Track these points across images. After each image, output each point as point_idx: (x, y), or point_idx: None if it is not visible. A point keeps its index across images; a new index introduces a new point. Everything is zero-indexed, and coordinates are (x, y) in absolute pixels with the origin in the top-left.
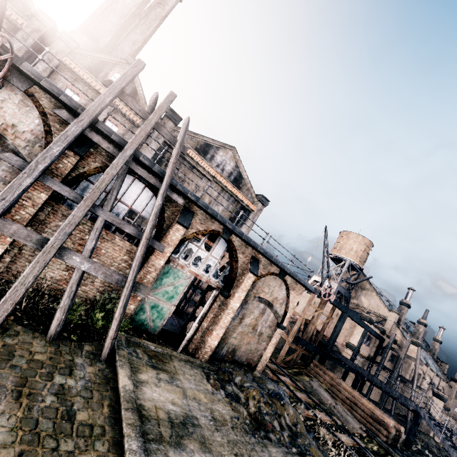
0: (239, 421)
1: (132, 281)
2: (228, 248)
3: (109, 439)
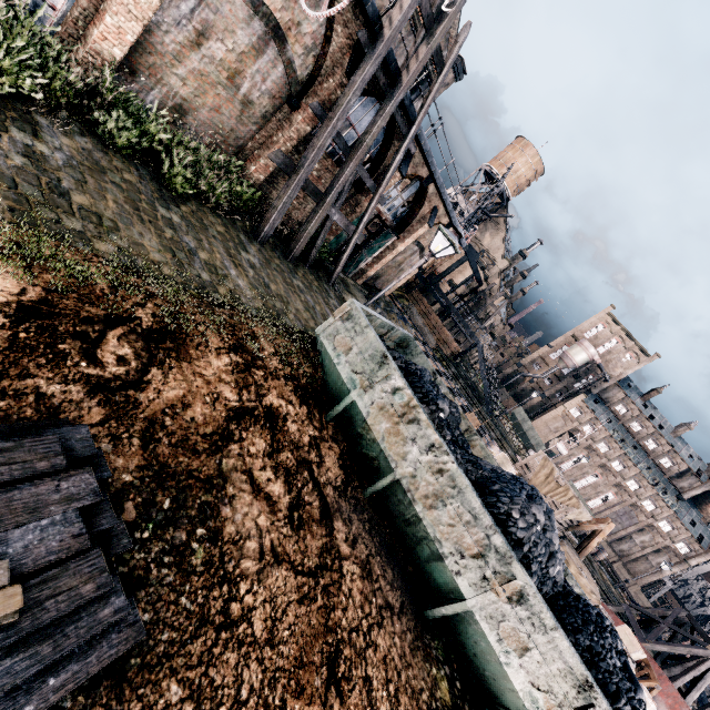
0: None
1: (360, 233)
2: (418, 192)
3: None
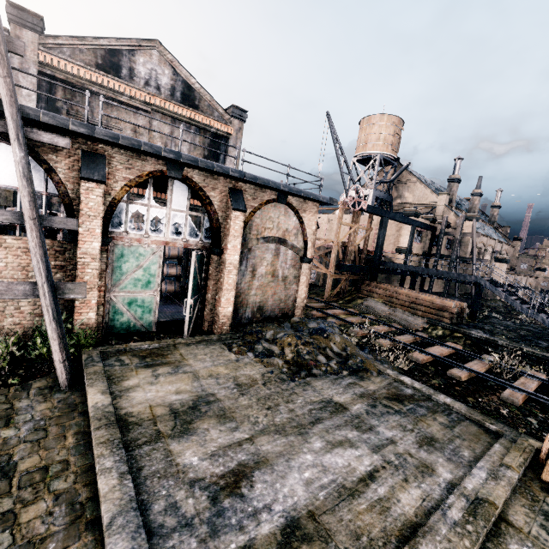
0: (274, 374)
1: (46, 285)
2: (192, 191)
3: (76, 470)
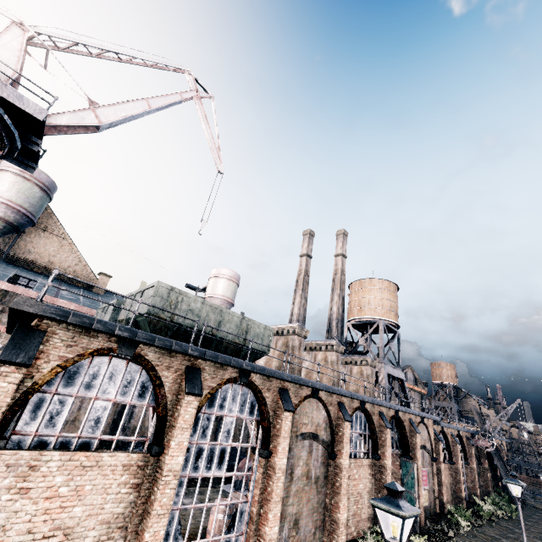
0: None
1: None
2: None
3: None
